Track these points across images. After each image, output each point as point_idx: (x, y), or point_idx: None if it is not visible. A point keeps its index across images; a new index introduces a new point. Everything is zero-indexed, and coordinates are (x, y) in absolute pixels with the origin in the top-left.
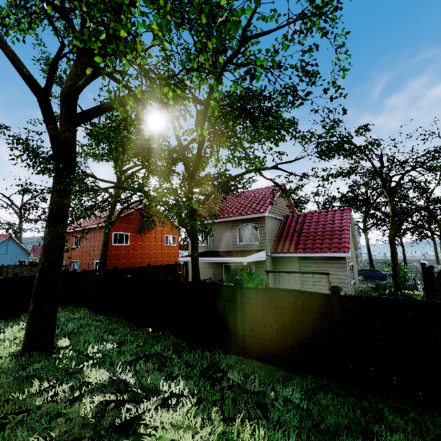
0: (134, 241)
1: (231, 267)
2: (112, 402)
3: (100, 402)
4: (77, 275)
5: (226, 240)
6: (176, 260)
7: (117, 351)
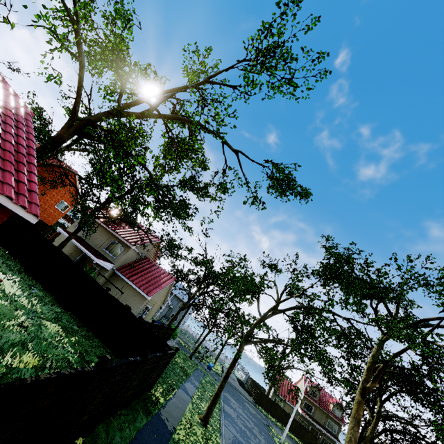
0: None
1: (87, 259)
2: None
3: None
4: None
5: (99, 241)
6: (52, 223)
7: None
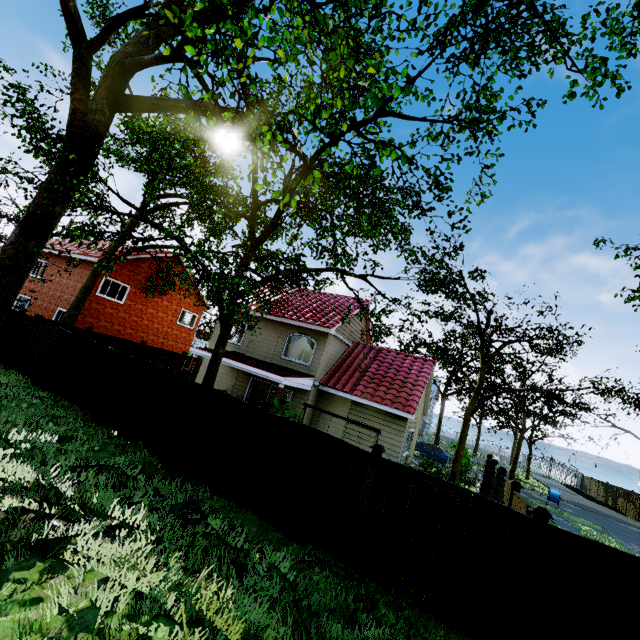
0: (133, 301)
1: (260, 384)
2: (32, 512)
3: (13, 508)
4: (24, 320)
5: (267, 346)
6: (185, 350)
7: (57, 448)
